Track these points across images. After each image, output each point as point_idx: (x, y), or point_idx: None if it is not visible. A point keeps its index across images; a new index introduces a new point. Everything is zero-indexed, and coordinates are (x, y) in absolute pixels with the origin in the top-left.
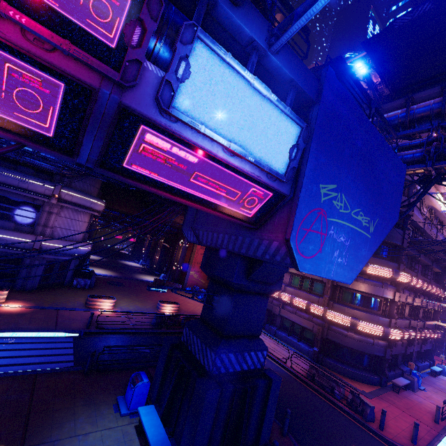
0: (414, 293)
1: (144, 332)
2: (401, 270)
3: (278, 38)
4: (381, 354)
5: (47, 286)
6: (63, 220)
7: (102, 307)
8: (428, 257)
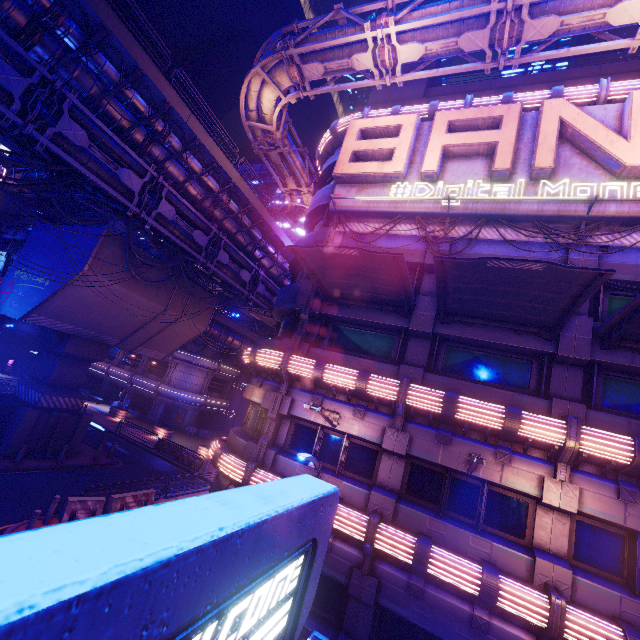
0: (393, 418)
1: (139, 445)
2: (283, 350)
3: (15, 232)
4: None
5: (167, 426)
6: (178, 373)
7: (159, 435)
8: (499, 327)
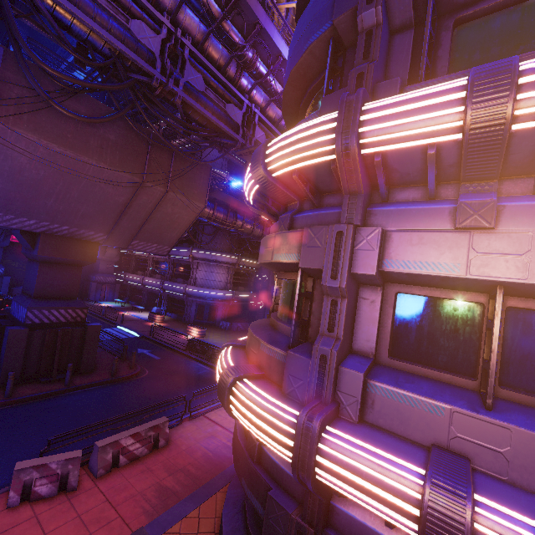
0: None
1: (171, 347)
2: None
3: None
4: (258, 504)
5: (202, 324)
6: (201, 273)
7: (193, 334)
8: None
